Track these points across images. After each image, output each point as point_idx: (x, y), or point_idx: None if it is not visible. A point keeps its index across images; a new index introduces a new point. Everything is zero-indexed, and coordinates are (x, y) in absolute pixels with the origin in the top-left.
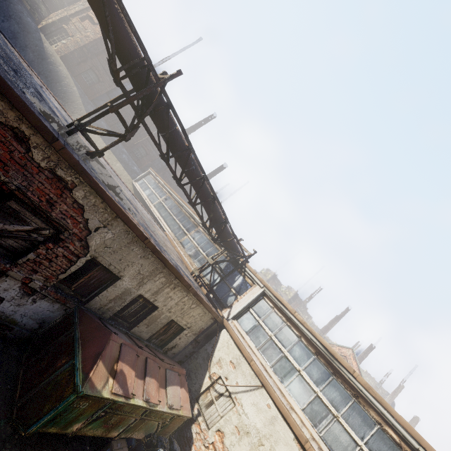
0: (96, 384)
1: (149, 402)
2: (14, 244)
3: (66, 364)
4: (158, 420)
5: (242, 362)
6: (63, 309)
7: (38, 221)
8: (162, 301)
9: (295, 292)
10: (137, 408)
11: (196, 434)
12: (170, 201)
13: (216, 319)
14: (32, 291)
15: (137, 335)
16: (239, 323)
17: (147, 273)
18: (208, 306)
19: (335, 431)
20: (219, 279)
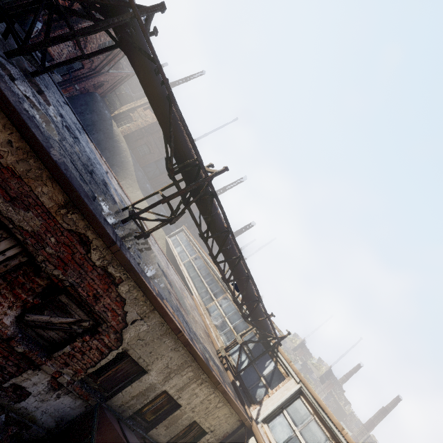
0: None
1: None
2: (54, 336)
3: None
4: None
5: None
6: (84, 406)
7: (81, 313)
8: (186, 399)
9: (328, 367)
10: None
11: None
12: (200, 261)
13: (244, 422)
14: (59, 385)
15: (153, 438)
16: (271, 430)
17: (175, 367)
18: (237, 406)
19: None
20: (247, 361)
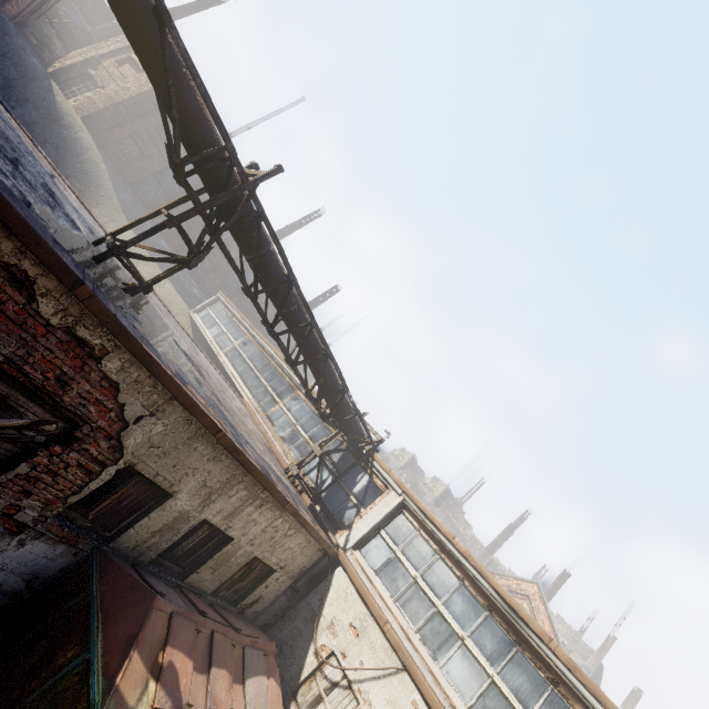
0: (126, 696)
1: None
2: None
3: (74, 661)
4: None
5: (369, 626)
6: (72, 553)
7: (39, 410)
8: (240, 529)
9: (446, 486)
10: None
11: None
12: (252, 346)
13: (327, 551)
14: (20, 526)
15: (195, 586)
16: (364, 556)
17: (218, 485)
18: (316, 531)
19: None
20: (331, 479)
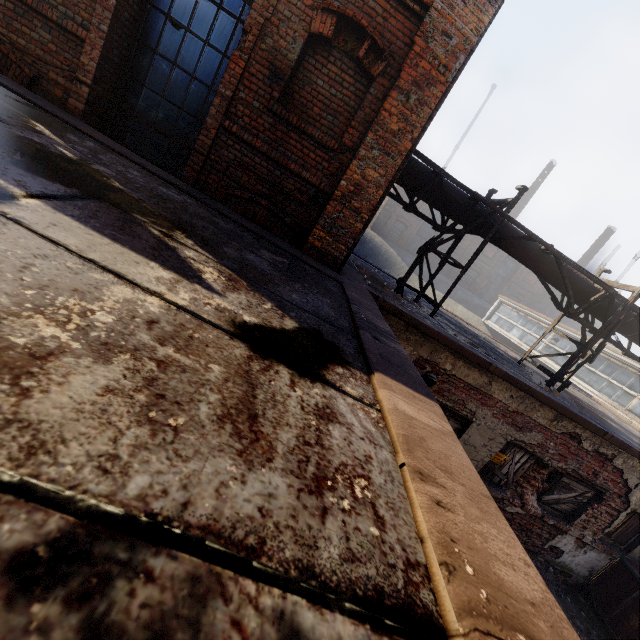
0: None
1: None
2: (565, 507)
3: None
4: None
5: None
6: (608, 558)
7: (581, 487)
8: None
9: None
10: None
11: None
12: (566, 342)
13: None
14: (583, 544)
15: None
16: None
17: None
18: None
19: None
20: None
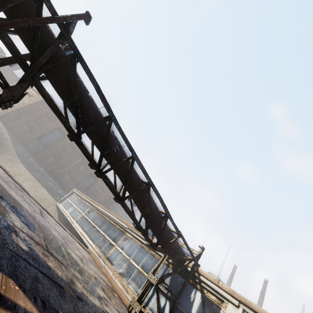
0: None
1: None
2: None
3: None
4: None
5: None
6: None
7: None
8: None
9: (217, 277)
10: None
11: None
12: (93, 212)
13: None
14: None
15: None
16: None
17: None
18: None
19: None
20: (168, 305)
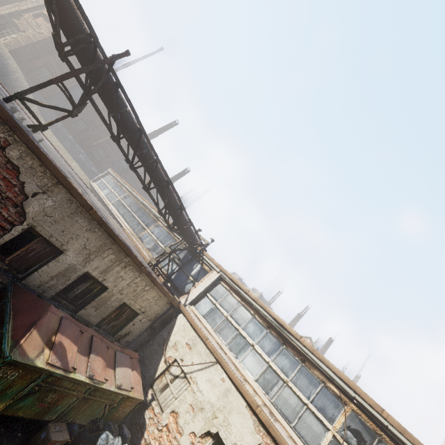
0: (28, 352)
1: (93, 379)
2: None
3: None
4: (104, 401)
5: (197, 342)
6: None
7: None
8: (112, 282)
9: (260, 293)
10: (78, 384)
11: (150, 419)
12: (130, 199)
13: (172, 303)
14: None
15: (84, 319)
16: (197, 308)
17: (94, 249)
18: (163, 288)
19: (285, 395)
20: (177, 269)
